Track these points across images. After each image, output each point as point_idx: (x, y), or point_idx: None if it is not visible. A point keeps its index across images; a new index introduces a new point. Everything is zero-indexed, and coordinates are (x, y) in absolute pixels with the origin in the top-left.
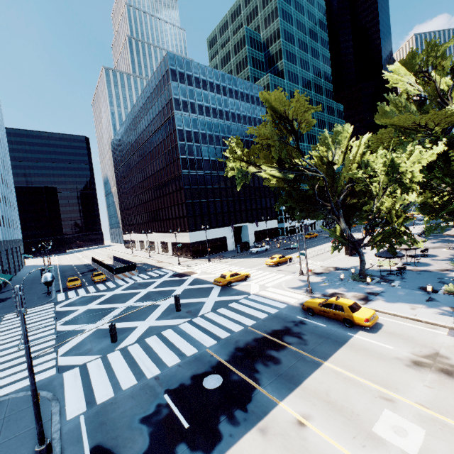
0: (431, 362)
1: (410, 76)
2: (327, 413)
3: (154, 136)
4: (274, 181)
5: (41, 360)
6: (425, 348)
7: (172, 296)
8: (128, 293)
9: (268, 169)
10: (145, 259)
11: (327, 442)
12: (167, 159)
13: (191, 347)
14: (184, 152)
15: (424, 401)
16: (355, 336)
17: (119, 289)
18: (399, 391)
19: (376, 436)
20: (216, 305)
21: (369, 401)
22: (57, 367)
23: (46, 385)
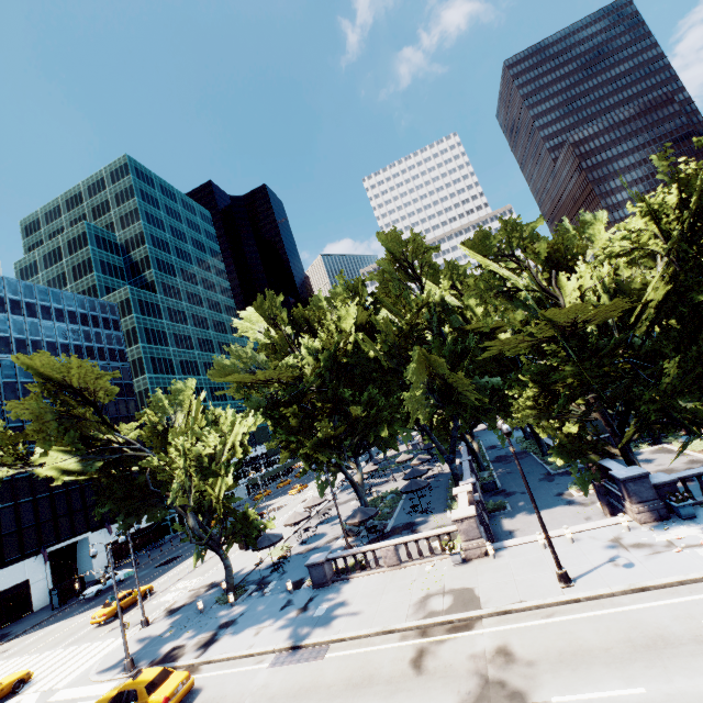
0: None
1: (262, 322)
2: None
3: None
4: (61, 480)
5: None
6: None
7: None
8: None
9: (60, 456)
10: None
11: None
12: None
13: None
14: None
15: None
16: None
17: None
18: None
19: None
20: None
21: None
22: None
23: None
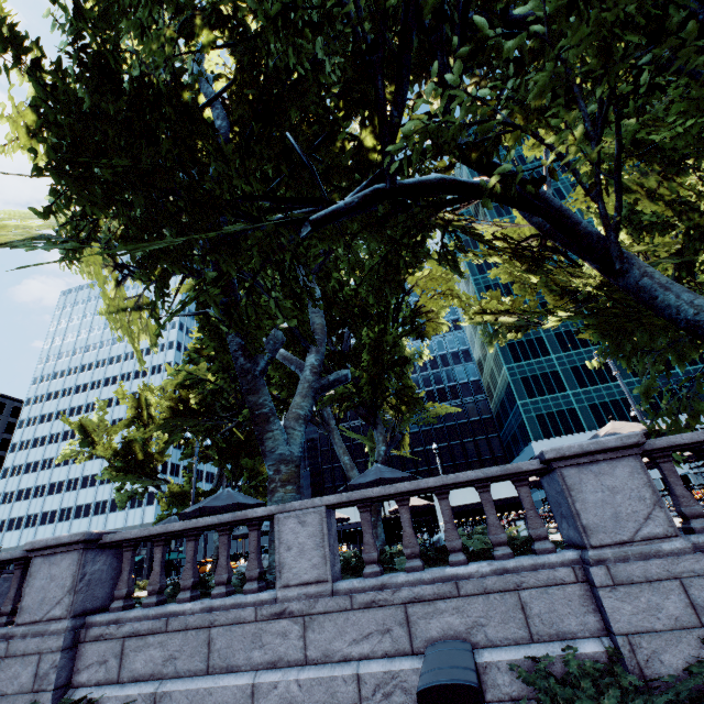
0: None
1: None
2: None
3: None
4: None
5: None
6: None
7: None
8: None
9: None
10: None
11: None
12: None
13: None
14: None
15: None
16: None
17: None
18: None
19: None
20: None
21: None
22: None
23: None
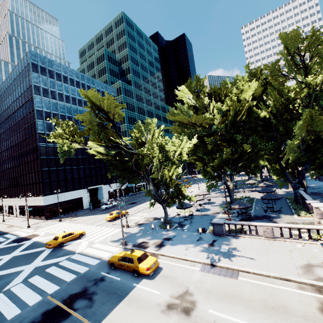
0: (180, 302)
1: (190, 94)
2: None
3: (16, 113)
4: (98, 156)
5: None
6: (181, 288)
7: None
8: None
9: (97, 145)
10: None
11: None
12: (27, 133)
13: None
14: (42, 128)
15: None
16: (137, 286)
17: None
18: None
19: None
20: (33, 272)
21: None
22: None
23: None
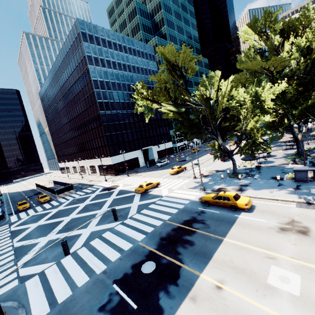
0: (291, 226)
1: (255, 36)
2: (235, 276)
3: (74, 86)
4: (171, 114)
5: (3, 275)
6: (285, 218)
7: (110, 209)
8: (69, 208)
9: (166, 105)
10: (79, 180)
11: (239, 298)
12: (87, 103)
13: (127, 243)
14: (100, 97)
15: (294, 254)
16: (239, 216)
17: (62, 205)
18: (277, 250)
19: (270, 286)
20: (140, 208)
21: (260, 262)
22: (18, 278)
23: (11, 296)
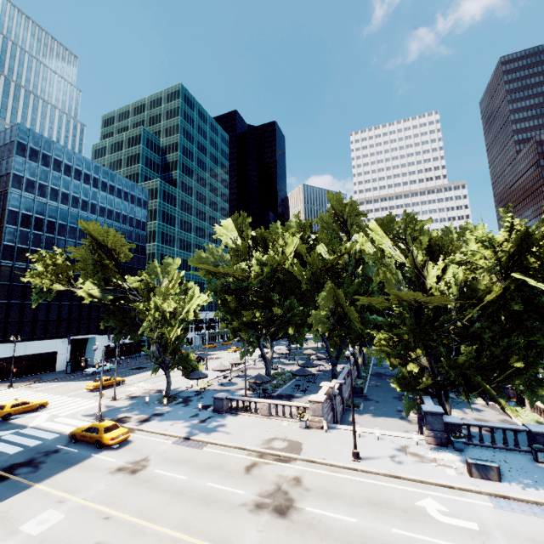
0: (133, 466)
1: (235, 232)
2: None
3: None
4: (87, 300)
5: None
6: (141, 456)
7: None
8: None
9: (91, 285)
10: None
11: None
12: None
13: None
14: (13, 239)
15: (91, 495)
16: (95, 456)
17: None
18: (80, 493)
19: (18, 531)
20: None
21: (42, 507)
22: None
23: None
